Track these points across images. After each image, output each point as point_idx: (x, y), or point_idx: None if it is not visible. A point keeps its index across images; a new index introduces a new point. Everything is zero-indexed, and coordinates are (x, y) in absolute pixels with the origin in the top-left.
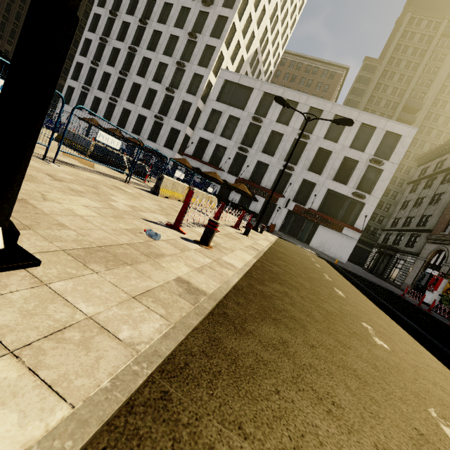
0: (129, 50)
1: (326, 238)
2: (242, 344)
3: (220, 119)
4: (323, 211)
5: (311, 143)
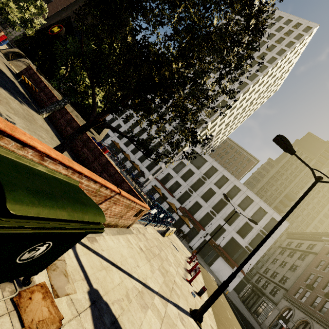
0: None
1: (222, 268)
2: None
3: (183, 168)
4: (226, 249)
5: (230, 205)
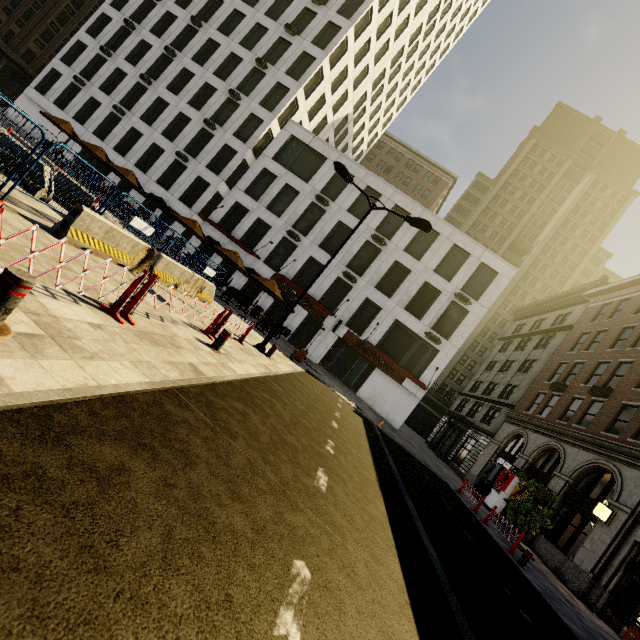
0: (164, 51)
1: (381, 388)
2: None
3: (272, 185)
4: (384, 349)
5: (387, 253)
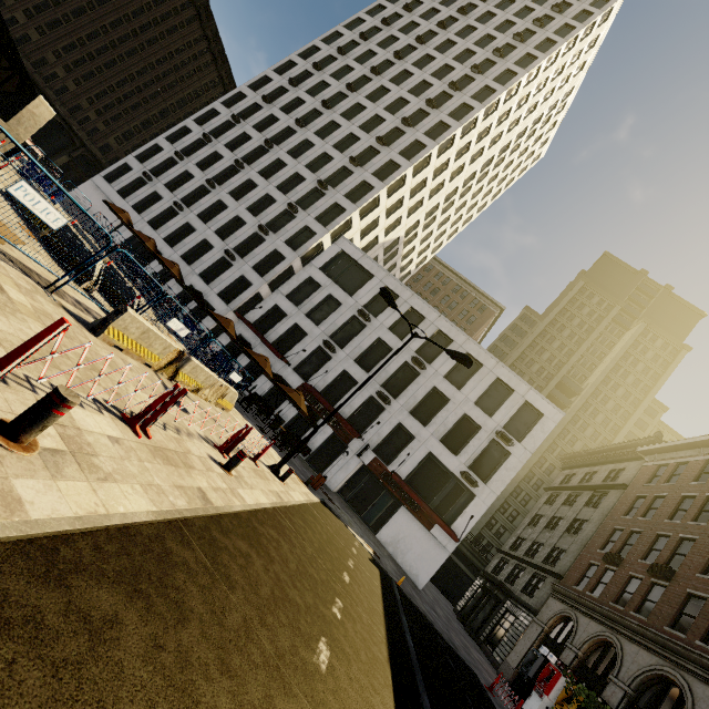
0: (234, 163)
1: (405, 533)
2: None
3: (315, 294)
4: (413, 484)
5: (426, 377)
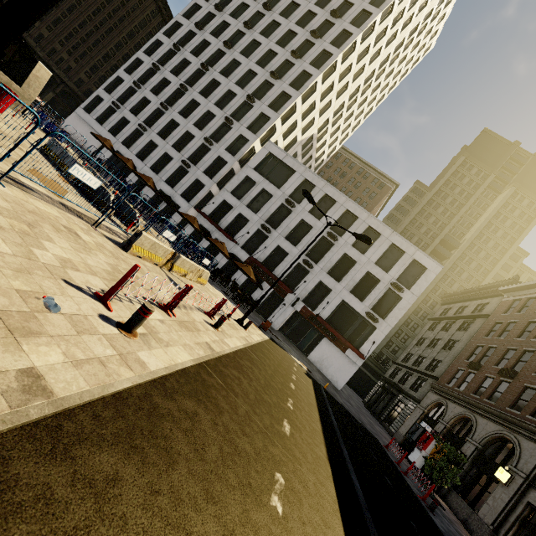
0: (179, 86)
1: (327, 354)
2: (39, 472)
3: (252, 189)
4: (332, 322)
5: (338, 246)
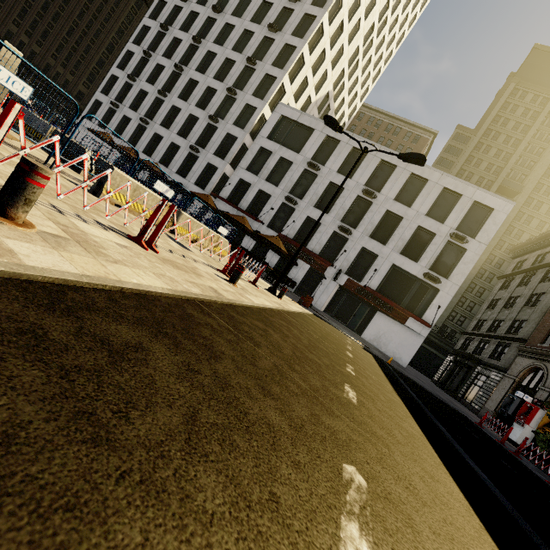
0: (174, 68)
1: (384, 330)
2: None
3: (268, 160)
4: (384, 292)
5: (378, 204)
